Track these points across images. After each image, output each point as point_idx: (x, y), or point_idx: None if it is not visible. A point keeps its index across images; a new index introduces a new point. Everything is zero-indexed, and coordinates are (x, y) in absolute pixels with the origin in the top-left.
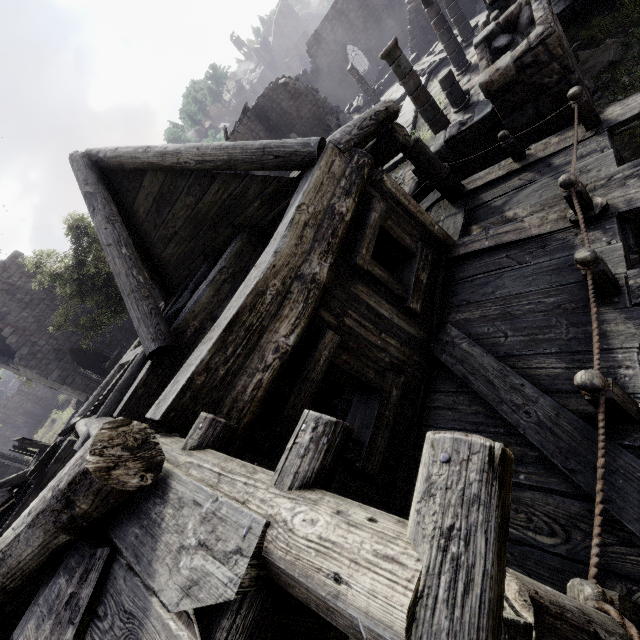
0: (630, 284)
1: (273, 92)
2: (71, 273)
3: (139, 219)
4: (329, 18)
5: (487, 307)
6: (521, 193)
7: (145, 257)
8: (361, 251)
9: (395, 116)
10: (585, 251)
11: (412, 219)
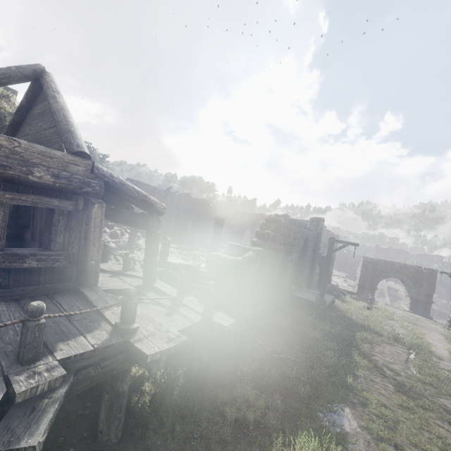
0: (38, 366)
1: (204, 203)
2: (3, 114)
3: (30, 114)
4: (251, 215)
5: (13, 314)
6: (154, 305)
7: (11, 130)
8: (6, 193)
9: (158, 212)
10: (38, 302)
11: (85, 240)
